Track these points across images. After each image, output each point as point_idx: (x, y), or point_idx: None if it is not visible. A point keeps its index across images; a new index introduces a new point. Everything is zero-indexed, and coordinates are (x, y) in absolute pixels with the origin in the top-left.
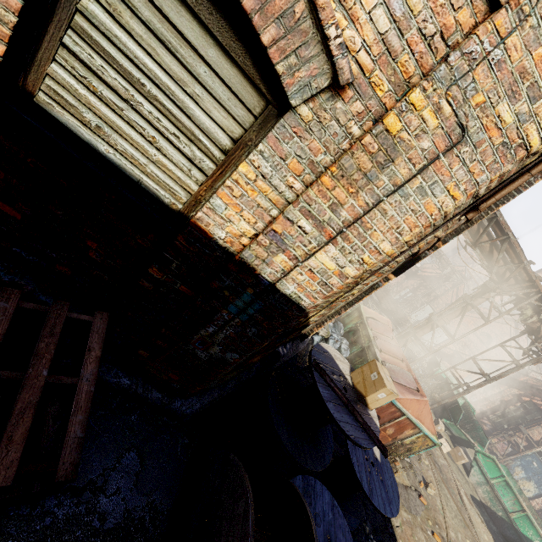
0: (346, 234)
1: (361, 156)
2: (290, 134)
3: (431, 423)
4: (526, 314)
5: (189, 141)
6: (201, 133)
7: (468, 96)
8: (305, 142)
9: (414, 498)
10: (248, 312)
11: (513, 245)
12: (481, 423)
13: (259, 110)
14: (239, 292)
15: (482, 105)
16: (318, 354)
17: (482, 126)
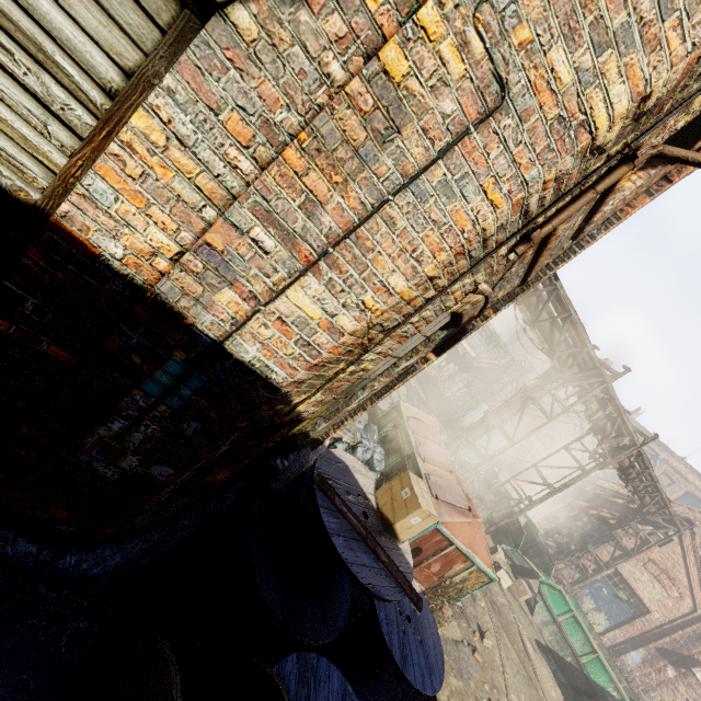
0: (334, 257)
1: (346, 115)
2: (220, 61)
3: (486, 553)
4: (591, 409)
5: (35, 64)
6: (59, 50)
7: (508, 26)
8: (250, 82)
9: (467, 656)
10: (181, 393)
11: (576, 324)
12: (546, 545)
13: (168, 18)
14: (159, 358)
15: (528, 46)
16: (327, 465)
17: (529, 84)
